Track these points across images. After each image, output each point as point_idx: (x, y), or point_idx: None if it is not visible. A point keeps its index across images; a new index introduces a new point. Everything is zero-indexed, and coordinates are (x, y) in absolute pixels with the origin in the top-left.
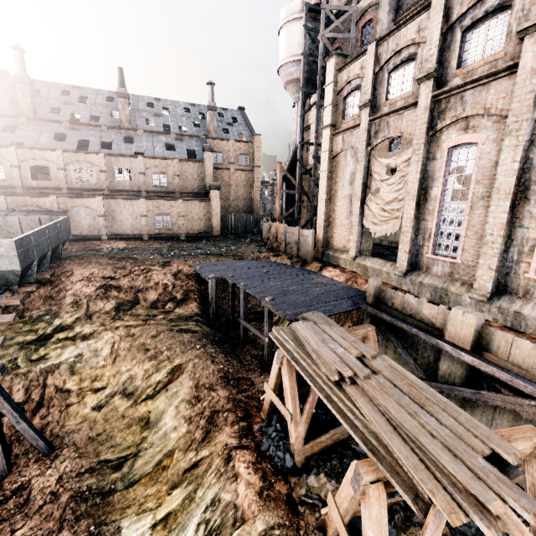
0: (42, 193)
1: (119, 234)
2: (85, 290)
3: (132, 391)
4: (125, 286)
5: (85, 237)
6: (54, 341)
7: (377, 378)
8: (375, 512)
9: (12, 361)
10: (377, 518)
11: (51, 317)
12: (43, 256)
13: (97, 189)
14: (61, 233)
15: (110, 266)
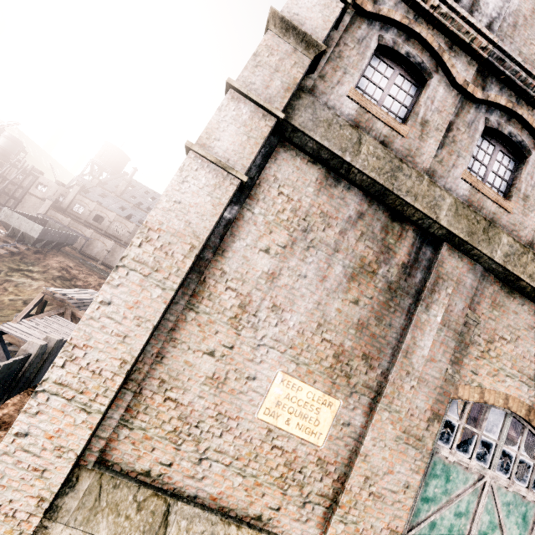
0: (90, 227)
1: (109, 264)
2: (55, 264)
3: (28, 303)
4: (73, 273)
5: (91, 256)
6: (22, 273)
7: (80, 292)
8: (37, 297)
9: (1, 270)
10: (36, 299)
11: (31, 265)
12: (52, 242)
13: (119, 239)
14: (70, 239)
15: (76, 263)
